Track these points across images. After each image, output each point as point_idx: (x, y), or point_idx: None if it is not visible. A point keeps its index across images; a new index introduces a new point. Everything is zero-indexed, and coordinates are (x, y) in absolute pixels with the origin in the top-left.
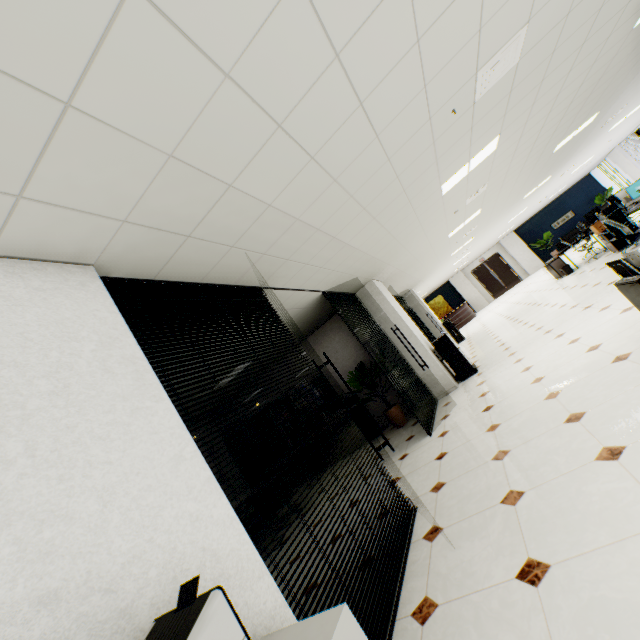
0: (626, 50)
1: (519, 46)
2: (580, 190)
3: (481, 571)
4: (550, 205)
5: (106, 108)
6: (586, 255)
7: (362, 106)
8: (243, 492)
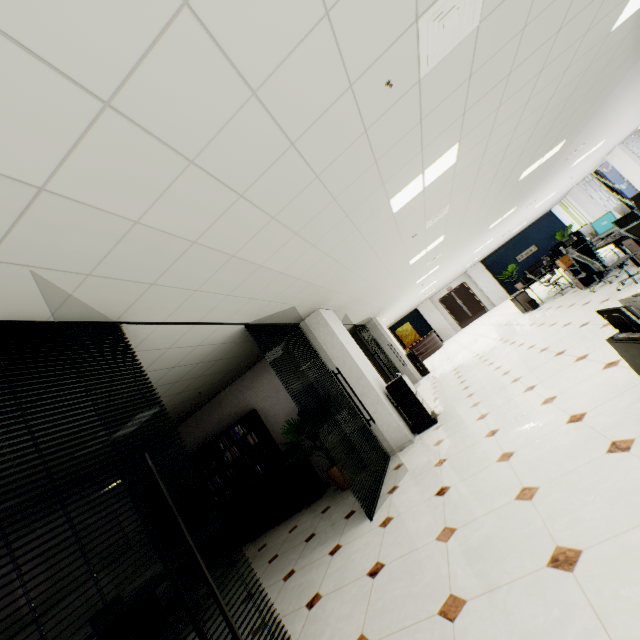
0: (600, 63)
1: None
2: (542, 225)
3: None
4: (514, 238)
5: None
6: (551, 289)
7: (191, 9)
8: (157, 563)
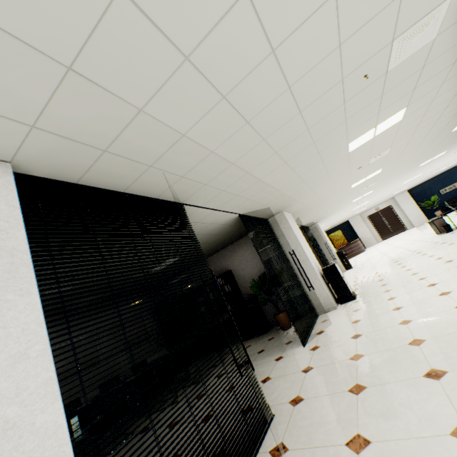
0: None
1: (439, 21)
2: None
3: None
4: (441, 175)
5: None
6: None
7: (274, 53)
8: (161, 350)
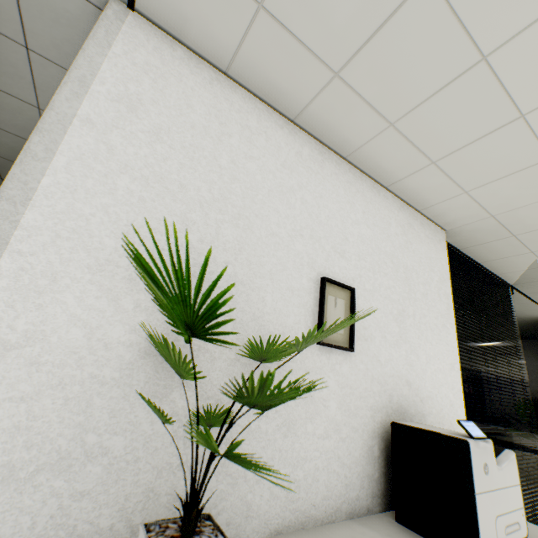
0: None
1: None
2: None
3: None
4: None
5: None
6: None
7: None
8: None
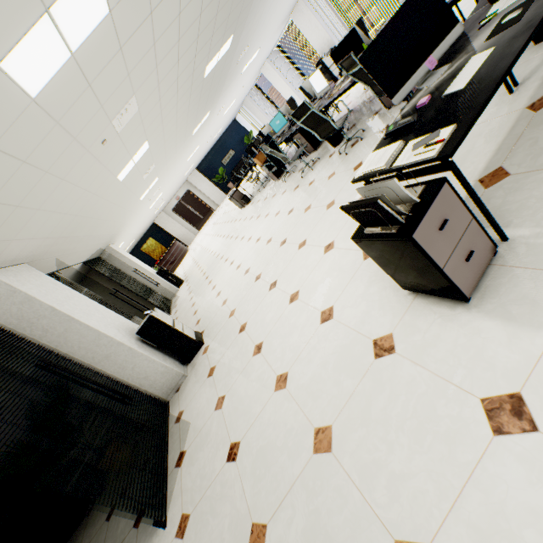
0: None
1: None
2: (233, 132)
3: None
4: (216, 145)
5: None
6: (254, 185)
7: None
8: None
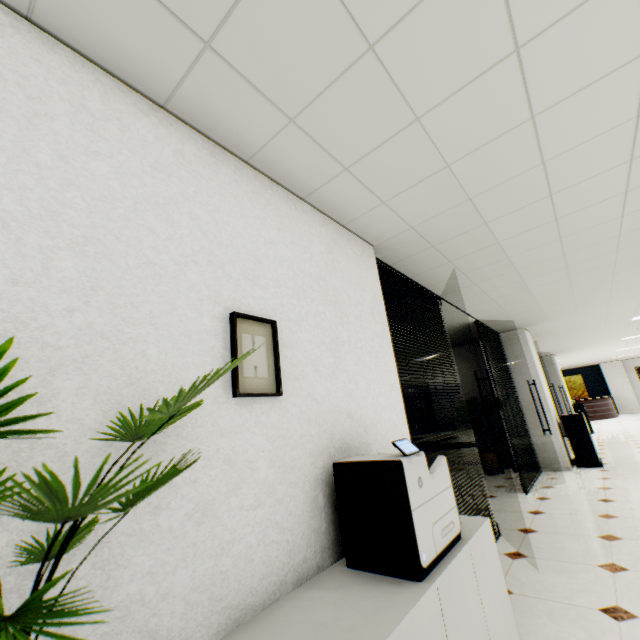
0: None
1: None
2: None
3: (562, 593)
4: None
5: (462, 170)
6: None
7: (625, 193)
8: None
